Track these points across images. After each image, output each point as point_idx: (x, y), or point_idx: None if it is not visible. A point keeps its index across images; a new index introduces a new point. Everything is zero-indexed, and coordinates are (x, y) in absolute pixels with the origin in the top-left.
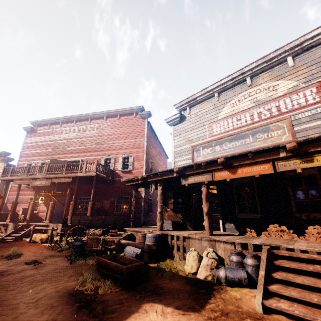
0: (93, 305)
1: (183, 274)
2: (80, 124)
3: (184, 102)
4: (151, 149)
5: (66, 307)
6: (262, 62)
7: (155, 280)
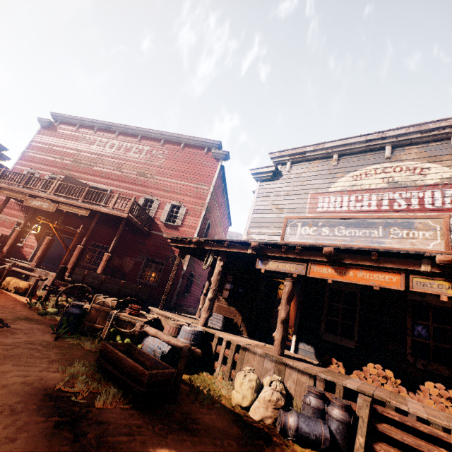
0: (82, 425)
1: (227, 403)
2: (124, 139)
3: (286, 152)
4: (215, 205)
5: (36, 419)
6: (415, 131)
7: (185, 403)
